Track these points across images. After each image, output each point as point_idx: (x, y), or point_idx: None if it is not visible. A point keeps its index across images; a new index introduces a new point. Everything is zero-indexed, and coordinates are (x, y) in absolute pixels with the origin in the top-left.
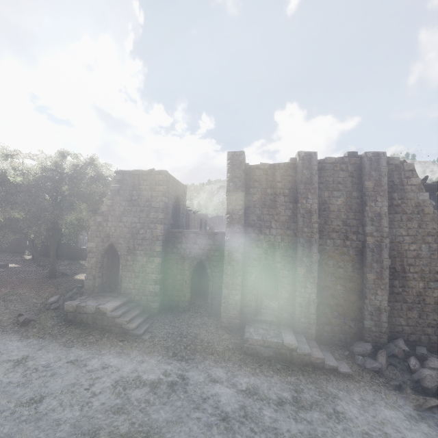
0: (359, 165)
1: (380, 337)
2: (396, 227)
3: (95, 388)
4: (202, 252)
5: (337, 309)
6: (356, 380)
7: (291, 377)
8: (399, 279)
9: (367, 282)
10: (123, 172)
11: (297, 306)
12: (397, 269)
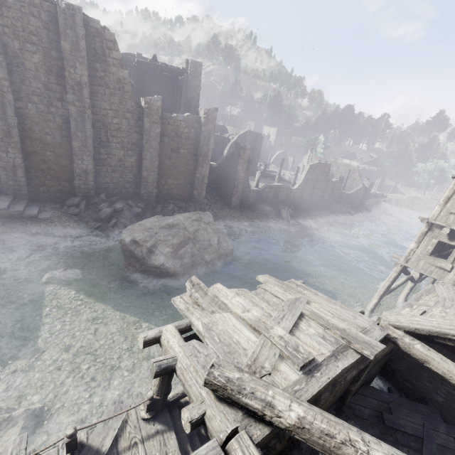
0: (55, 16)
1: (88, 193)
2: (101, 100)
3: None
4: None
5: (50, 173)
6: (52, 221)
7: None
8: (105, 148)
9: (74, 149)
10: None
11: (1, 171)
12: (103, 139)
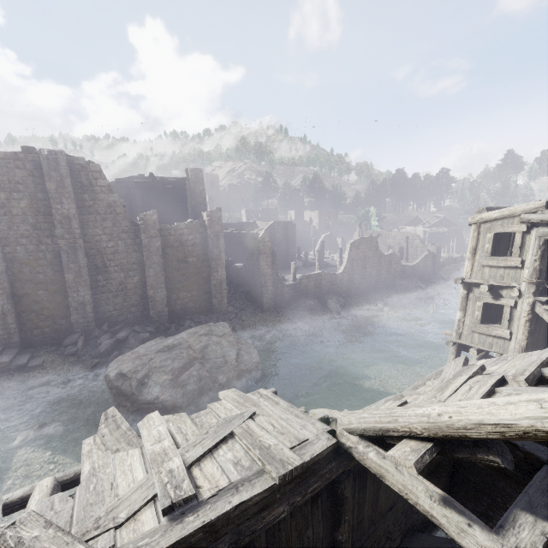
0: (40, 164)
1: (88, 326)
2: (92, 228)
3: None
4: None
5: (44, 313)
6: (43, 368)
7: None
8: (102, 274)
9: (68, 282)
10: None
11: None
12: (100, 265)
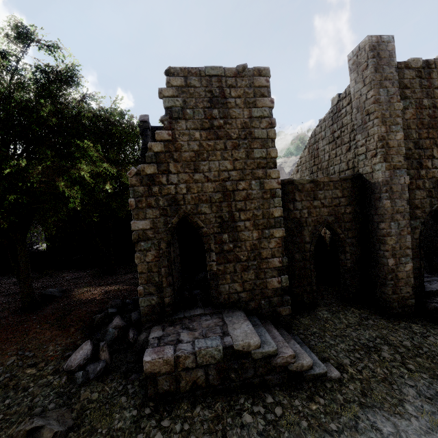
0: None
1: None
2: None
3: None
4: (327, 211)
5: None
6: None
7: None
8: None
9: None
10: (185, 70)
11: None
12: None
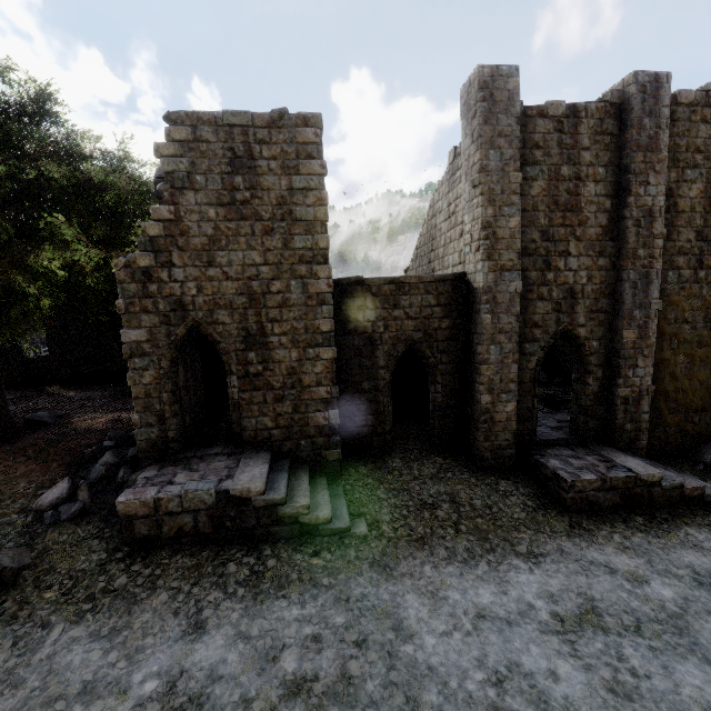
0: None
1: None
2: None
3: (357, 710)
4: (413, 325)
5: (677, 398)
6: None
7: (677, 534)
8: None
9: None
10: (193, 117)
11: (619, 405)
12: None
